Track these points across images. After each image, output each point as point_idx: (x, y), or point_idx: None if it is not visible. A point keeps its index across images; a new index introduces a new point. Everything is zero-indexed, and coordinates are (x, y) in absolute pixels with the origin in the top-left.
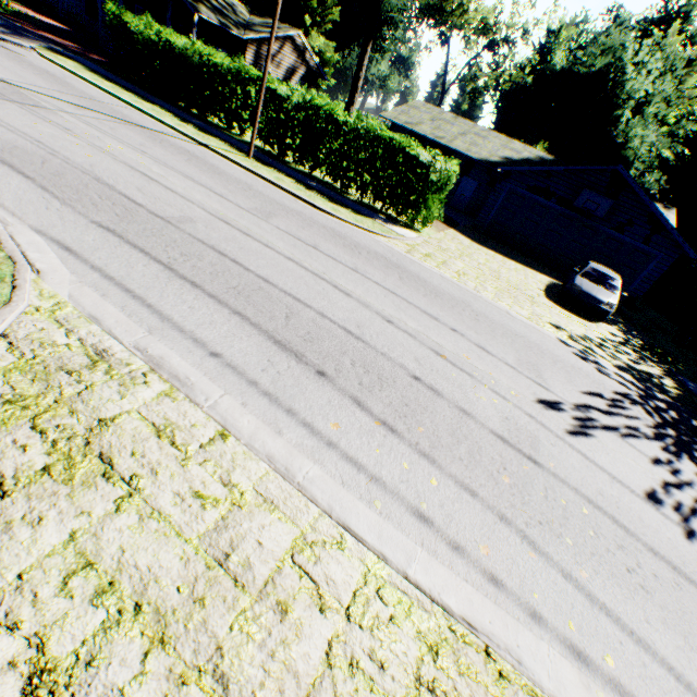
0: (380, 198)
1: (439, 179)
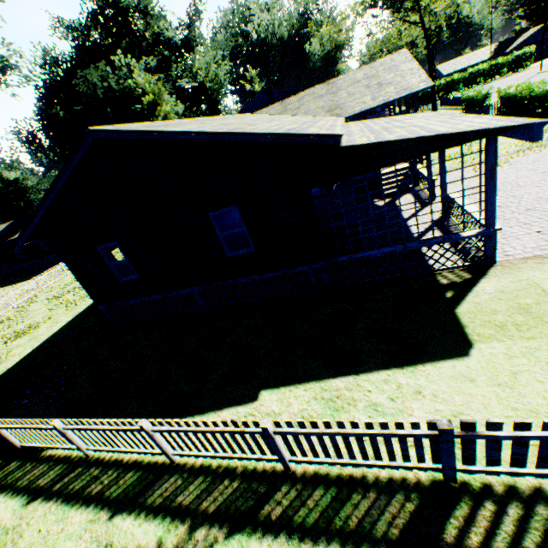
0: (519, 67)
1: (531, 53)
